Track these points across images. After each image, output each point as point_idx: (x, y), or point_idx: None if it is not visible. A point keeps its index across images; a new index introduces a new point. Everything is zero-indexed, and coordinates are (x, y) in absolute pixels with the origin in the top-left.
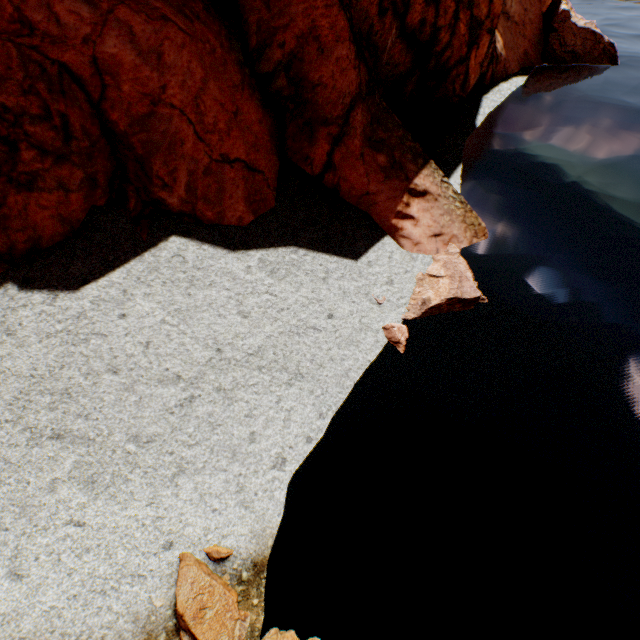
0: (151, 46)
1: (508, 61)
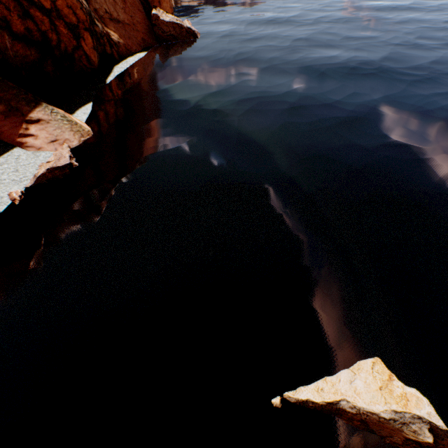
0: None
1: (129, 45)
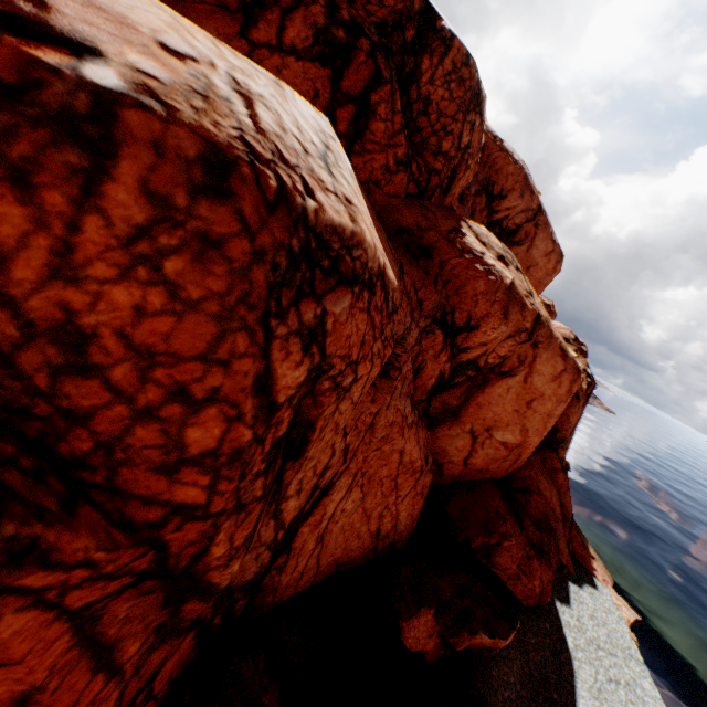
0: (556, 498)
1: None
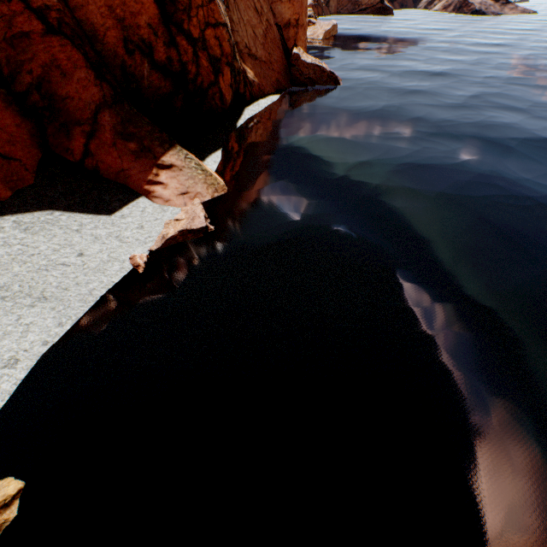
0: None
1: (263, 85)
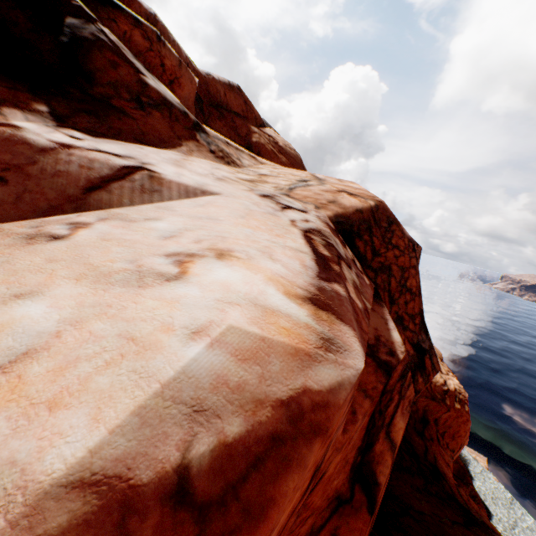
0: None
1: None
